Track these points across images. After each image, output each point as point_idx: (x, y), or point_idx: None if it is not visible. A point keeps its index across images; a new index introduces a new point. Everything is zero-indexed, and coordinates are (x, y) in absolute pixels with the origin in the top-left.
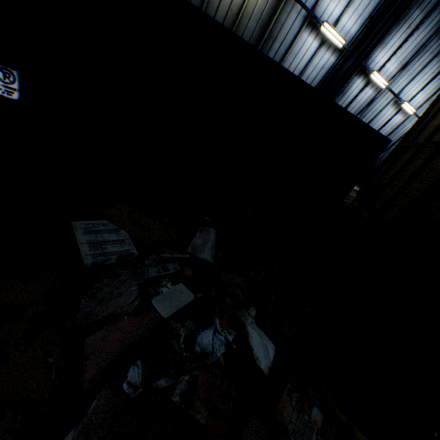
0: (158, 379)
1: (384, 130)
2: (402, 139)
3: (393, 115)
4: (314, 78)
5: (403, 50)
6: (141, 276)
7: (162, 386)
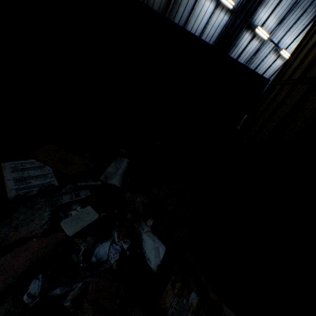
0: (62, 285)
1: (268, 73)
2: (274, 78)
3: (274, 61)
4: (213, 35)
5: (280, 8)
6: (60, 201)
7: (65, 290)
